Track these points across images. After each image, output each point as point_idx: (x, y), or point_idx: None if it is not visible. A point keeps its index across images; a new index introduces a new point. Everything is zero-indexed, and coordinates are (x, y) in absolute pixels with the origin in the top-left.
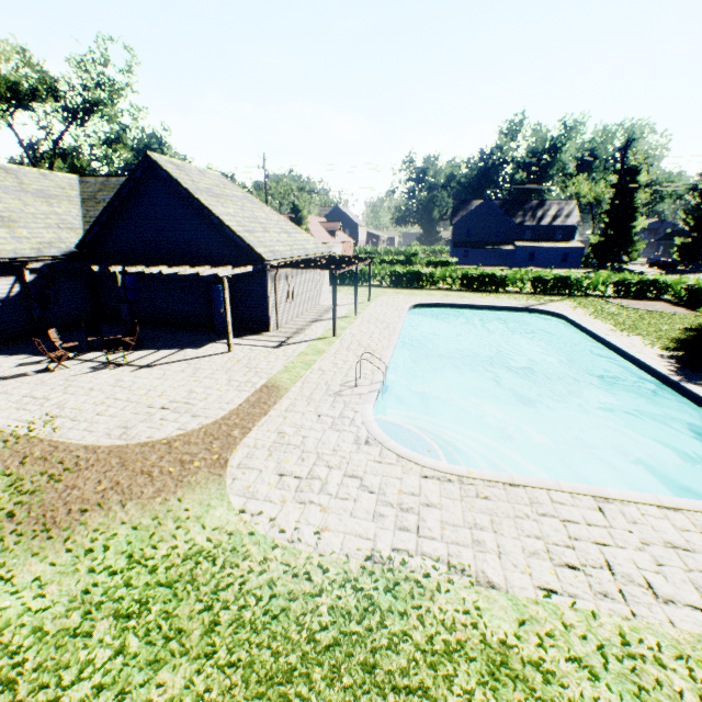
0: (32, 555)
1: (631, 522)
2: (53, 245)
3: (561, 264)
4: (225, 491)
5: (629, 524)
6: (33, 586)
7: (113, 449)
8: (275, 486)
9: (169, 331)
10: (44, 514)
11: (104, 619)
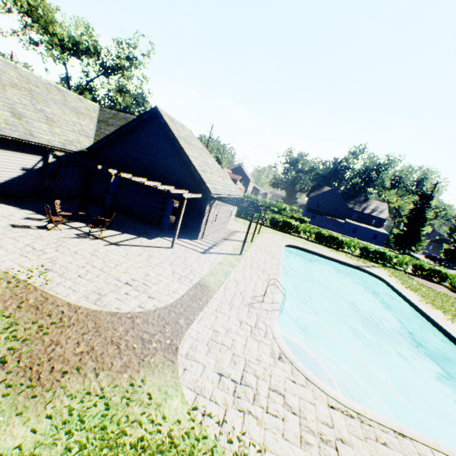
0: (16, 414)
1: None
2: (73, 143)
3: (371, 240)
4: (178, 381)
5: None
6: (12, 454)
7: (90, 312)
8: (217, 385)
9: (130, 220)
10: (30, 367)
11: None
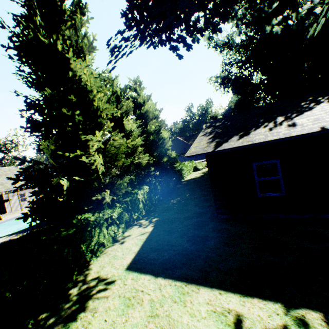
0: None
1: None
2: None
3: None
4: None
5: None
6: None
7: None
8: None
9: None
10: None
11: None
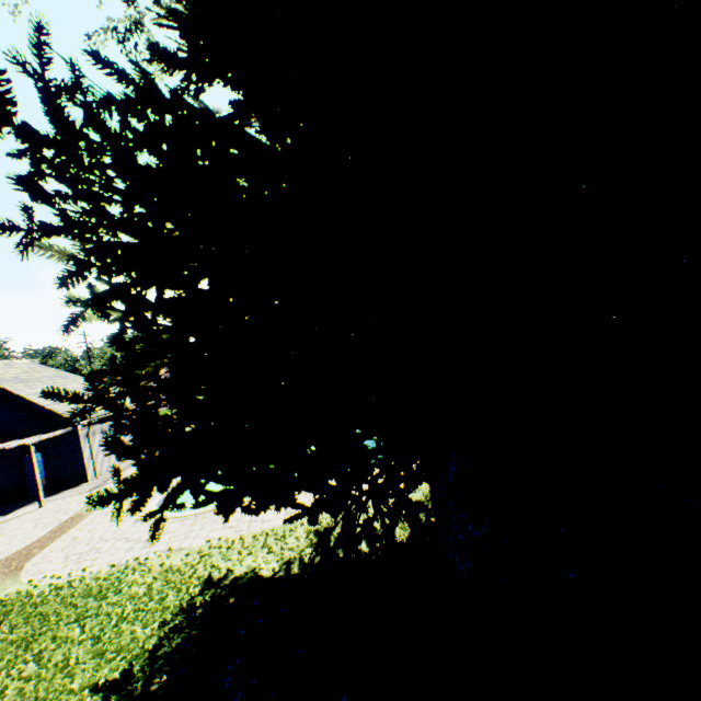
0: None
1: None
2: None
3: None
4: (19, 579)
5: None
6: None
7: None
8: (62, 562)
9: None
10: None
11: None
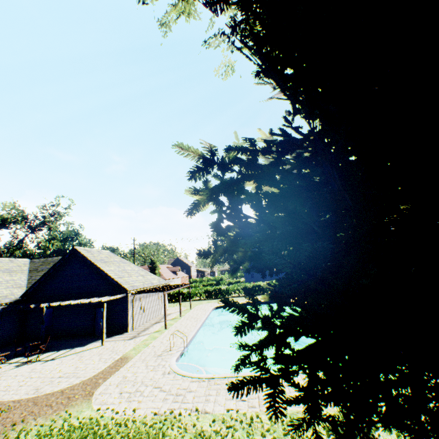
0: None
1: None
2: (7, 296)
3: None
4: (91, 404)
5: None
6: None
7: (30, 398)
8: (117, 397)
9: (66, 340)
10: None
11: None
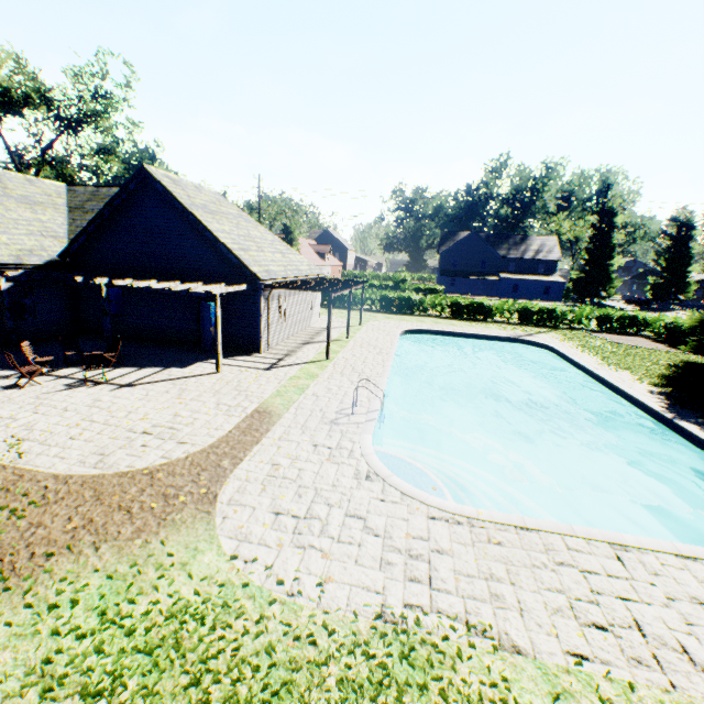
0: None
1: (652, 573)
2: (34, 252)
3: (543, 297)
4: (214, 532)
5: (650, 576)
6: None
7: (87, 479)
8: (271, 527)
9: (153, 348)
10: (1, 559)
11: (68, 698)
